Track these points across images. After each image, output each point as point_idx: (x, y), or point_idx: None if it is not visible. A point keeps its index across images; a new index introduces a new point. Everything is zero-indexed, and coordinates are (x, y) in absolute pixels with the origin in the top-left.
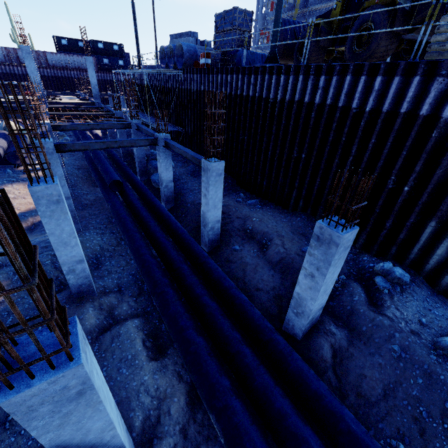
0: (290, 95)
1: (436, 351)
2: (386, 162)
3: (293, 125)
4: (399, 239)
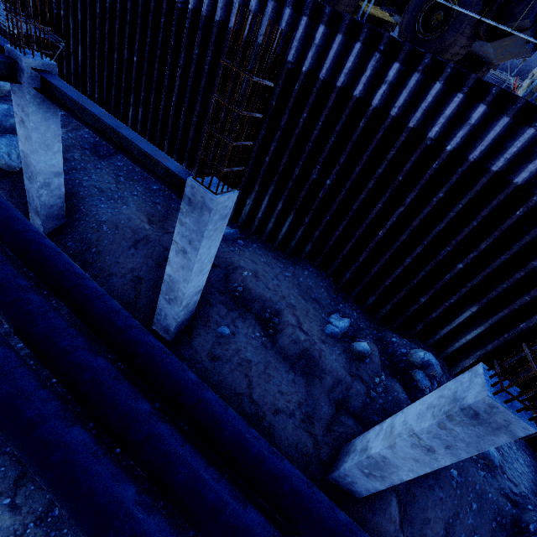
0: (329, 71)
1: (479, 462)
2: (446, 226)
3: (322, 127)
4: (430, 317)
